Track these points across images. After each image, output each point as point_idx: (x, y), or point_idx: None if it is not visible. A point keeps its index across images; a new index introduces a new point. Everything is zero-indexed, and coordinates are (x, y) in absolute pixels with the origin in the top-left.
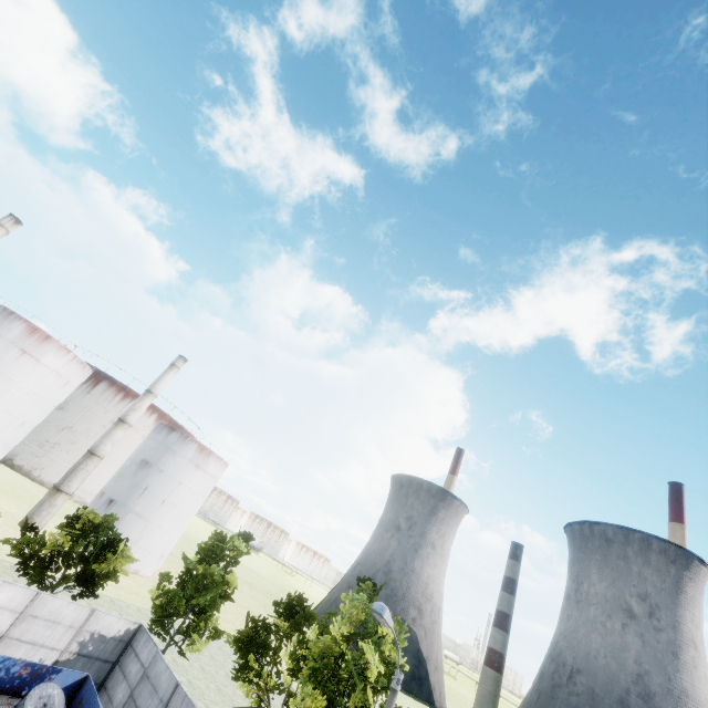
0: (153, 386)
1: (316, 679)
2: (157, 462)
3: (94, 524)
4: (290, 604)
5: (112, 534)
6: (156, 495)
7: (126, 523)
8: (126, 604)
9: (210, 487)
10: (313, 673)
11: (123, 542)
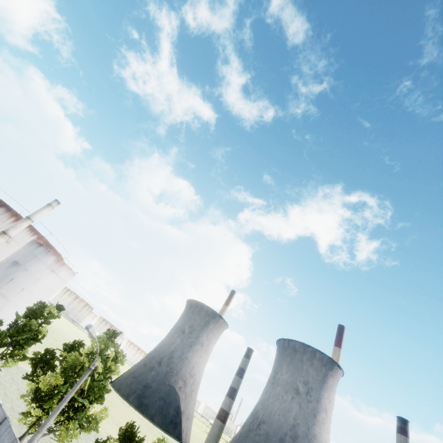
0: (32, 215)
1: (65, 374)
2: (24, 264)
3: None
4: (73, 345)
5: None
6: (19, 284)
7: None
8: None
9: (59, 285)
10: (64, 370)
11: None
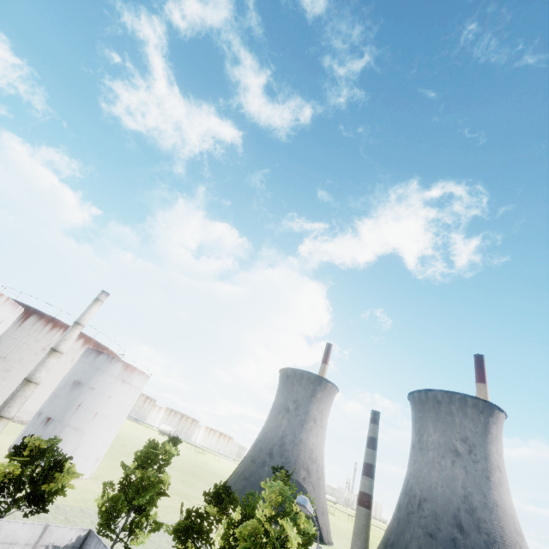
0: (80, 318)
1: None
2: (88, 382)
3: (41, 450)
4: (217, 493)
5: (57, 455)
6: (89, 409)
7: (64, 437)
8: (70, 507)
9: (136, 397)
10: None
11: (68, 461)
